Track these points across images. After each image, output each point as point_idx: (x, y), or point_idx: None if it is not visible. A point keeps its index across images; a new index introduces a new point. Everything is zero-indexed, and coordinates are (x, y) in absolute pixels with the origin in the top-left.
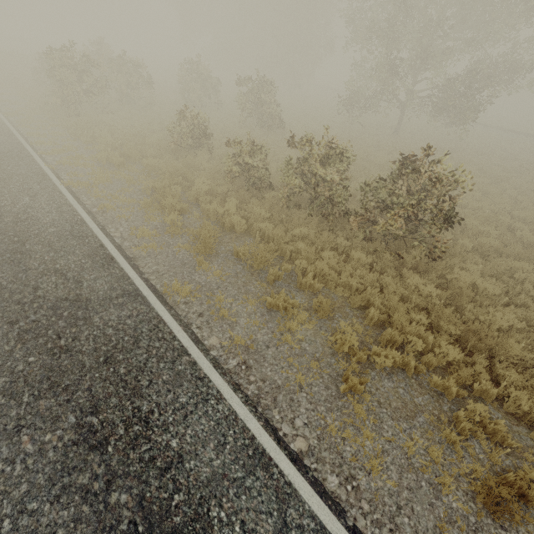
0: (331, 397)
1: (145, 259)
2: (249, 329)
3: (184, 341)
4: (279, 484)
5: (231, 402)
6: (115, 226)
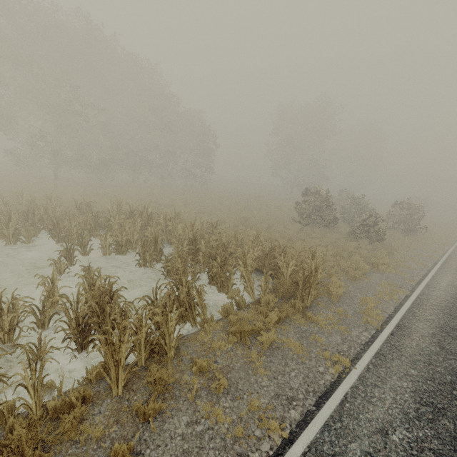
0: None
1: None
2: None
3: None
4: None
5: None
6: None
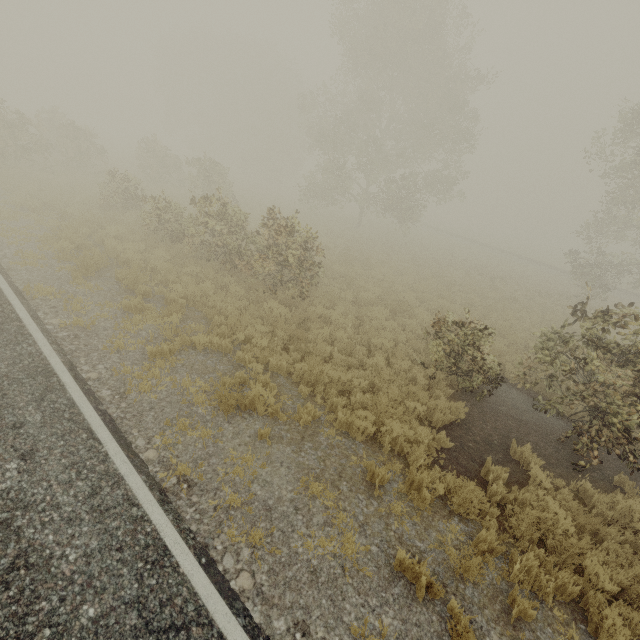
0: (142, 359)
1: (20, 271)
2: (95, 320)
3: (23, 315)
4: (53, 384)
5: (42, 347)
6: (1, 248)
